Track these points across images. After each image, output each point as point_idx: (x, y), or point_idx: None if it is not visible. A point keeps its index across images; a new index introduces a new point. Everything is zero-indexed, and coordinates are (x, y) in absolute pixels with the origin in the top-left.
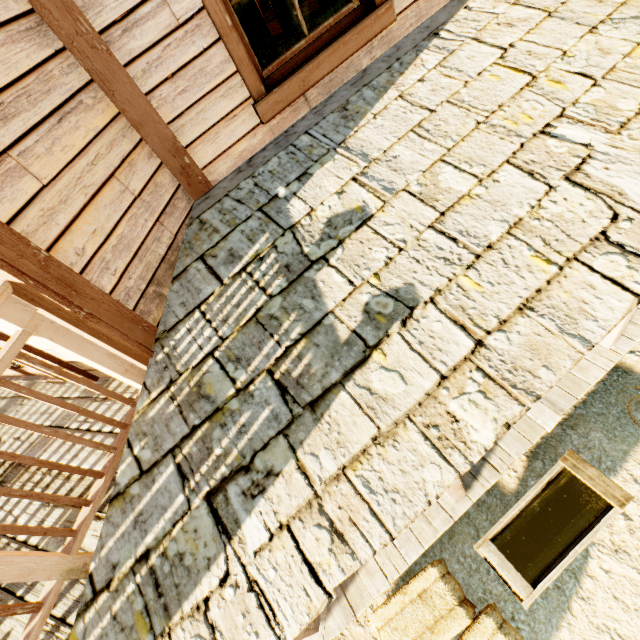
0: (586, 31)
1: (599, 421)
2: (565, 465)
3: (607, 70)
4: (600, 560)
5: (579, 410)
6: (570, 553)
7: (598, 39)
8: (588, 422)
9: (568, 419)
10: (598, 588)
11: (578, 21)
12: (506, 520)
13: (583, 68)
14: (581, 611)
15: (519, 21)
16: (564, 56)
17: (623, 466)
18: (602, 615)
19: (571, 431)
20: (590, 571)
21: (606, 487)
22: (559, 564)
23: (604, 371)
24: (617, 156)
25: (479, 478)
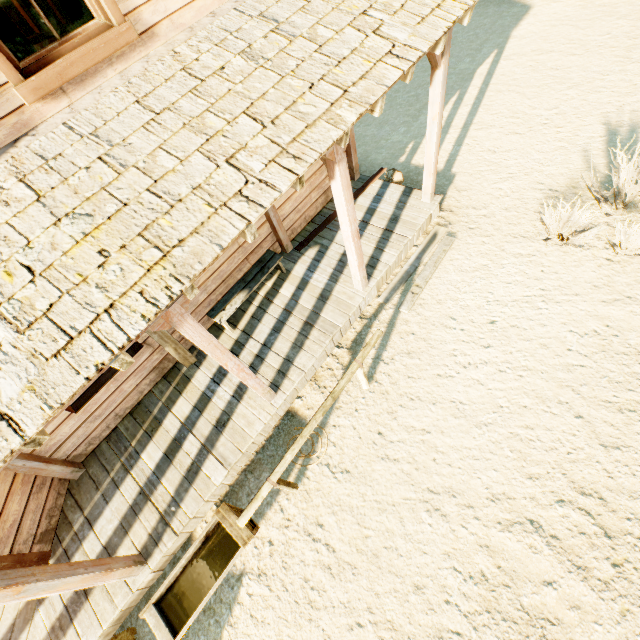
0: (53, 222)
1: (270, 462)
2: (218, 517)
3: (47, 266)
4: (248, 586)
5: (259, 455)
6: (206, 597)
7: (56, 233)
8: (263, 465)
9: (251, 465)
10: (243, 612)
11: (53, 210)
12: (168, 581)
13: (33, 262)
14: (228, 636)
15: (15, 201)
16: (27, 246)
17: (277, 499)
18: (241, 634)
19: (251, 475)
20: (241, 598)
21: (239, 530)
22: (196, 610)
23: (263, 424)
24: (13, 356)
25: (160, 544)
